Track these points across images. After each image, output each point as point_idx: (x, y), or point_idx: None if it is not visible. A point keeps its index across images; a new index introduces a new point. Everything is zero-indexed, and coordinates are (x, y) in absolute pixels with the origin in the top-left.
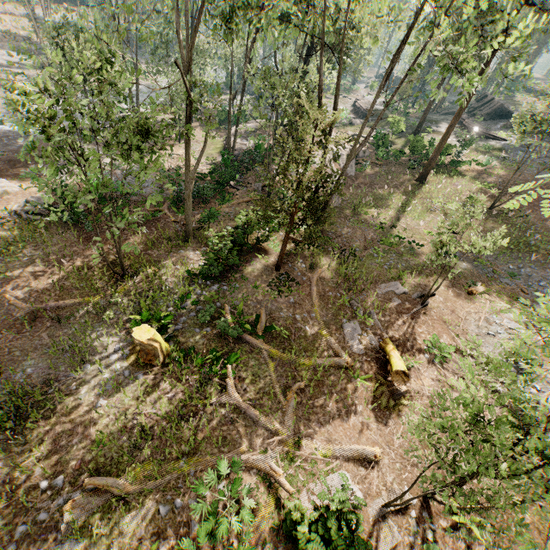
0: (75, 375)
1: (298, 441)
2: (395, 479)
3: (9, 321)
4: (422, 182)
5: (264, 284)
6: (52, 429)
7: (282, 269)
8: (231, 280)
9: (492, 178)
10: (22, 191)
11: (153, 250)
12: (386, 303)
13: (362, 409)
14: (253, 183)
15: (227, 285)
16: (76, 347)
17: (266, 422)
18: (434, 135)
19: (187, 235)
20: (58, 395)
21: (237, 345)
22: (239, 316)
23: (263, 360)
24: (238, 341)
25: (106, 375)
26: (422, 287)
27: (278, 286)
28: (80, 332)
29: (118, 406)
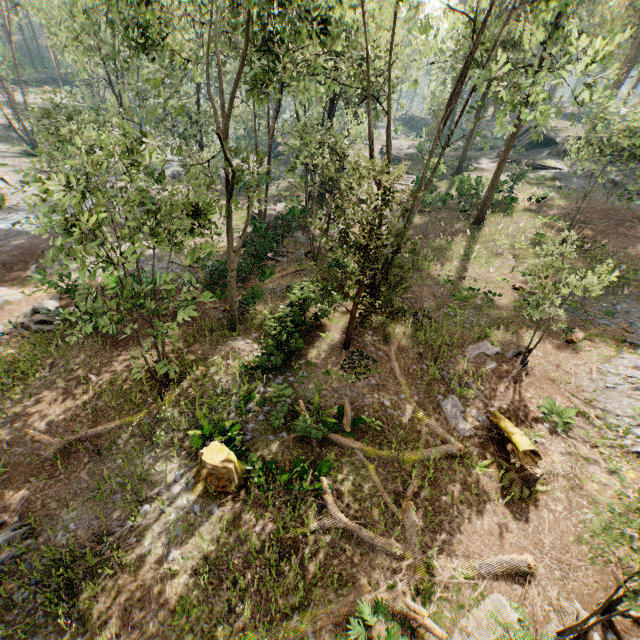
0: (132, 523)
1: (430, 563)
2: (560, 592)
3: (36, 464)
4: (479, 225)
5: (335, 368)
6: (116, 603)
7: (352, 346)
8: (297, 369)
9: (554, 210)
10: (26, 298)
11: (196, 346)
12: (480, 369)
13: (493, 506)
14: (293, 251)
15: (293, 376)
16: (129, 485)
17: (385, 544)
18: (477, 173)
19: (234, 322)
20: (118, 555)
21: (323, 448)
22: (317, 412)
23: (359, 463)
24: (323, 443)
25: (171, 515)
26: (514, 343)
27: (352, 368)
28: (127, 463)
29: (198, 556)
